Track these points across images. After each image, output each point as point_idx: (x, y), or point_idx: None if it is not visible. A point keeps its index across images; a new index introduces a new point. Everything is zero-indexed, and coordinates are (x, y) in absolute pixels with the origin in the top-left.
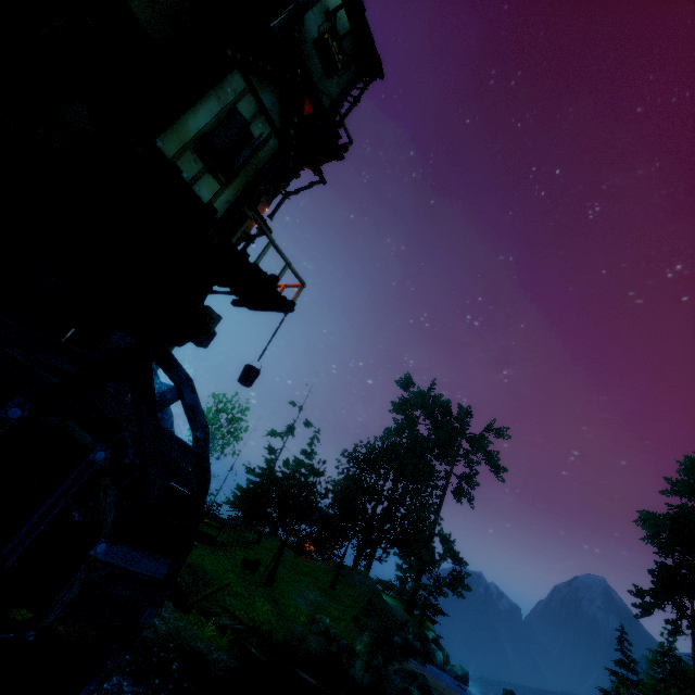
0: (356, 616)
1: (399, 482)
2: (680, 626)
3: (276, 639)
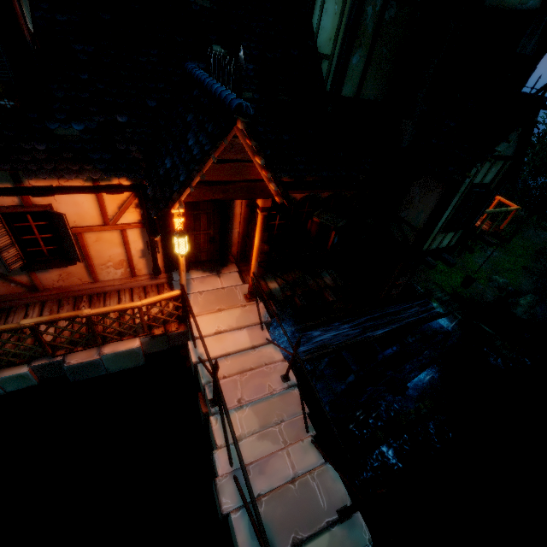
0: (525, 266)
1: None
2: None
3: (465, 295)
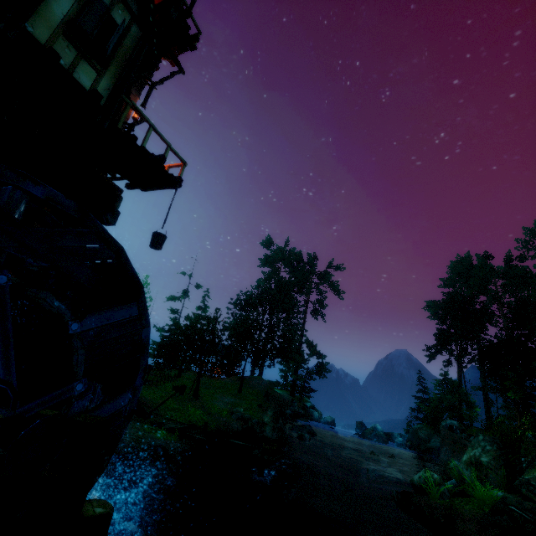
0: (260, 404)
1: (273, 314)
2: (451, 361)
3: (210, 428)
